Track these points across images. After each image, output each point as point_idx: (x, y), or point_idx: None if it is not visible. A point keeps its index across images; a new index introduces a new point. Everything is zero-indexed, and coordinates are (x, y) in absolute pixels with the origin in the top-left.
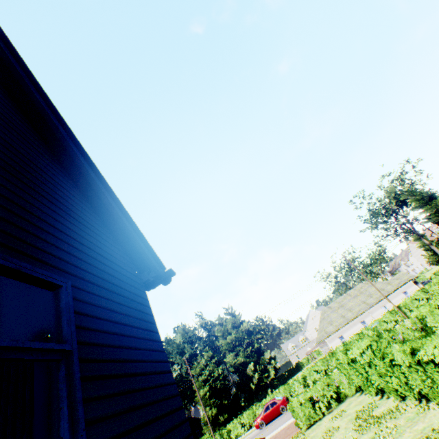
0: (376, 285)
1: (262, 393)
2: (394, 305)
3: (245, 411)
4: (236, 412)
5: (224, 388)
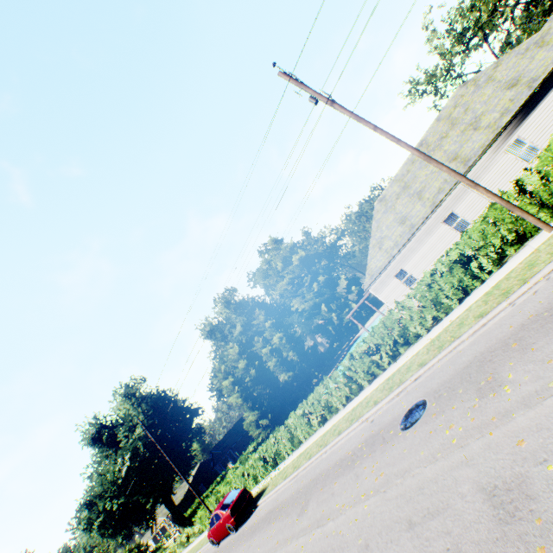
0: (500, 71)
1: (349, 332)
2: (494, 195)
3: (337, 354)
4: (310, 378)
5: (286, 358)
